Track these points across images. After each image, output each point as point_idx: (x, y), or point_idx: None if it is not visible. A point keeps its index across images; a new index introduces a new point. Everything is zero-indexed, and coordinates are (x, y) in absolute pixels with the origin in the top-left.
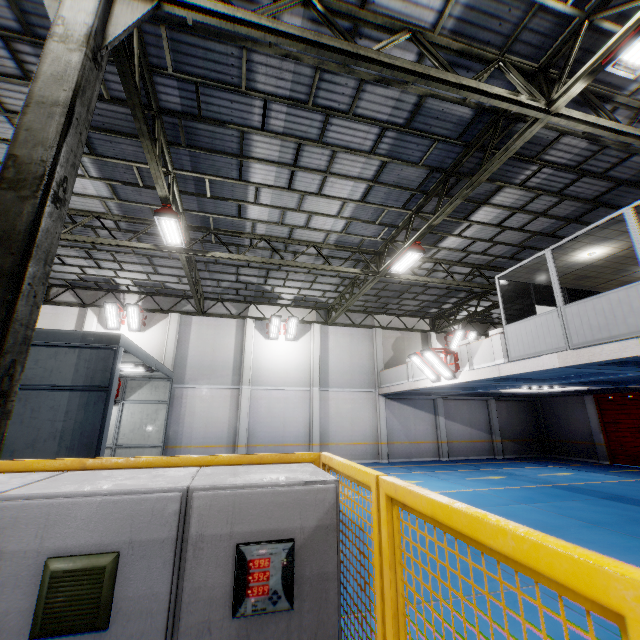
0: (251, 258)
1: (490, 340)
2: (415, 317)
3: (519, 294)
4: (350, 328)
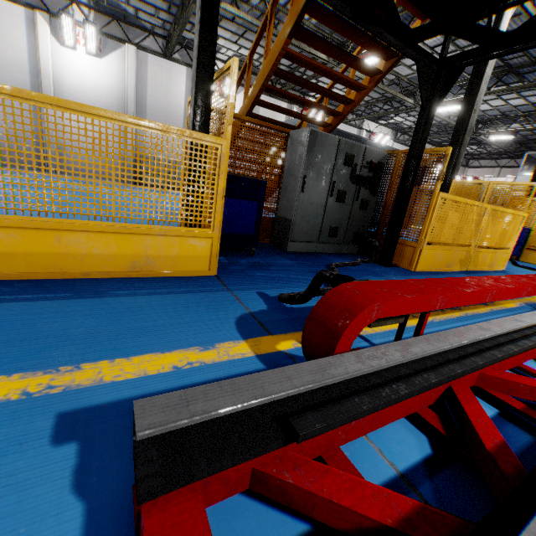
0: (440, 116)
1: (504, 179)
2: (431, 145)
3: (506, 152)
4: (403, 146)
